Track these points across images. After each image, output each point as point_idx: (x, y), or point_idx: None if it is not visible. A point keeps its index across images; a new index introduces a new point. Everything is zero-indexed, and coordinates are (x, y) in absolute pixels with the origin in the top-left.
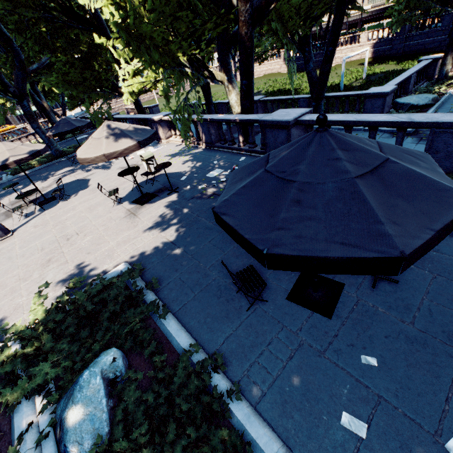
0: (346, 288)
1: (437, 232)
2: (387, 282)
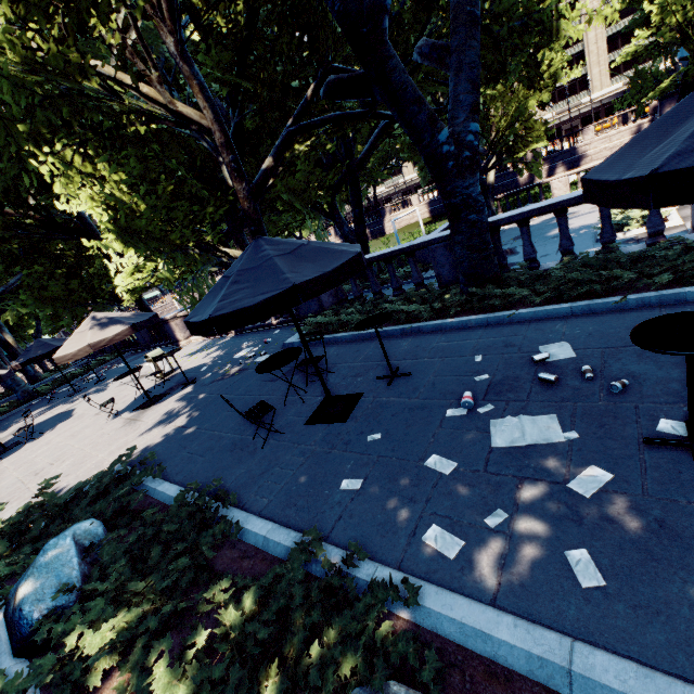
0: (364, 395)
1: (326, 272)
2: (402, 378)
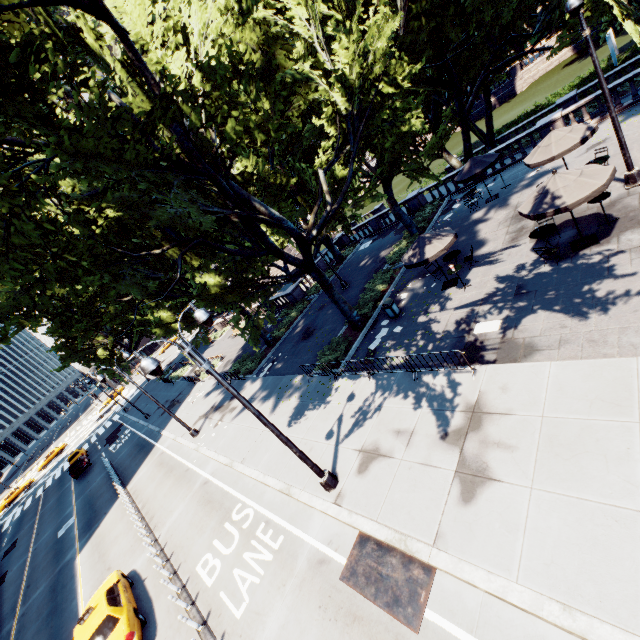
0: None
1: None
2: None
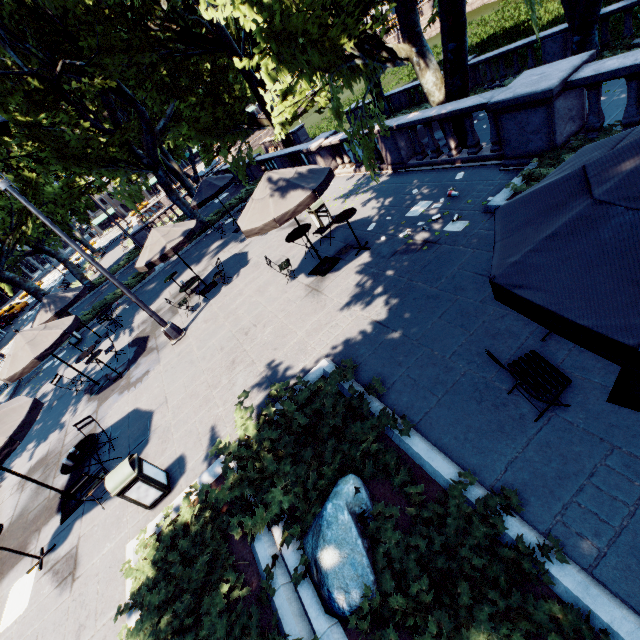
0: None
1: None
2: None
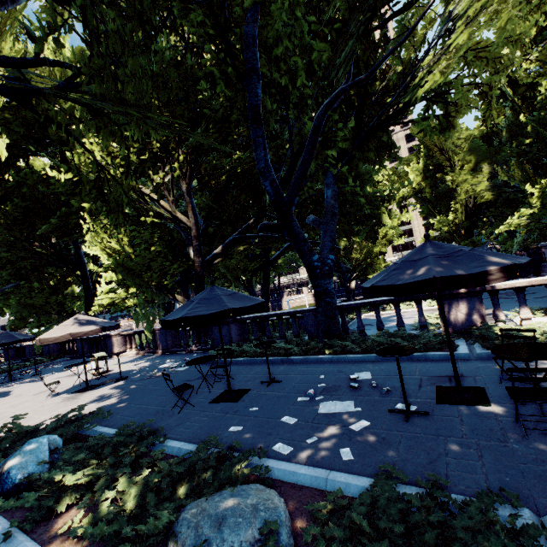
0: (251, 390)
1: (246, 306)
2: (276, 383)
